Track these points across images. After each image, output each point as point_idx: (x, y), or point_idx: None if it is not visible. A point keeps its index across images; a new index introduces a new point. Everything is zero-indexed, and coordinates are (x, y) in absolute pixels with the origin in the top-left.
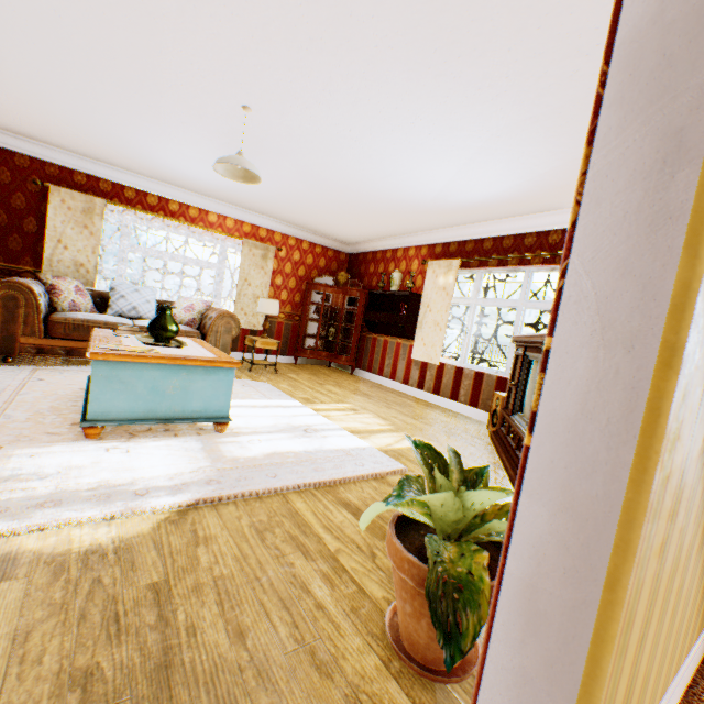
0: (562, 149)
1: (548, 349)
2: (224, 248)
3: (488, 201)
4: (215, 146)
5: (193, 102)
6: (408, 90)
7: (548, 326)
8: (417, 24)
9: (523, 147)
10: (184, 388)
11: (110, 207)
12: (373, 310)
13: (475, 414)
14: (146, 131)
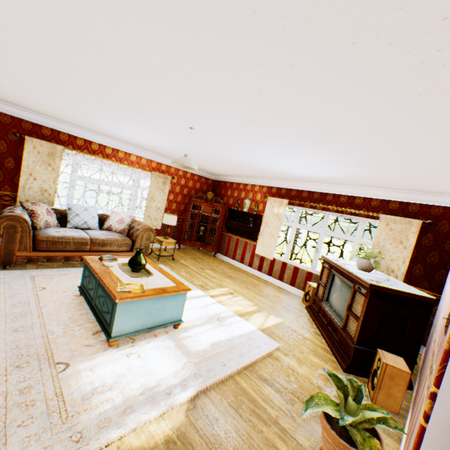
0: (362, 171)
1: (435, 392)
2: (139, 177)
3: (311, 177)
4: (156, 133)
5: (157, 119)
6: (295, 143)
7: (435, 382)
8: (316, 130)
9: (342, 167)
10: (161, 308)
11: (66, 151)
12: (230, 219)
13: (293, 290)
14: (112, 120)
